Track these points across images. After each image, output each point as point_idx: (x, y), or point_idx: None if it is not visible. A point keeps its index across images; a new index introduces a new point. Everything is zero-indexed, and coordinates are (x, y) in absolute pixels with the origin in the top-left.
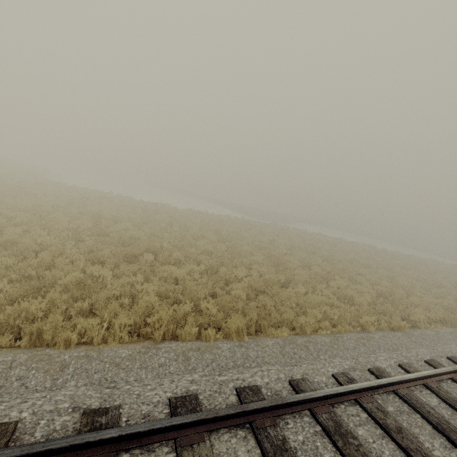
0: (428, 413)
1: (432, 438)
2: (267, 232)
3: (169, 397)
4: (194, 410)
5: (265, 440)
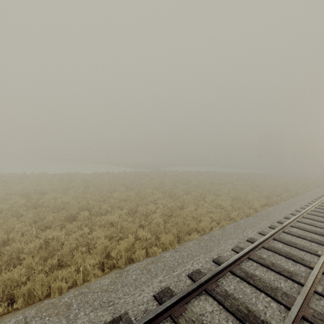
0: (280, 251)
1: (287, 263)
2: (155, 177)
3: (153, 295)
4: (172, 296)
5: (217, 295)
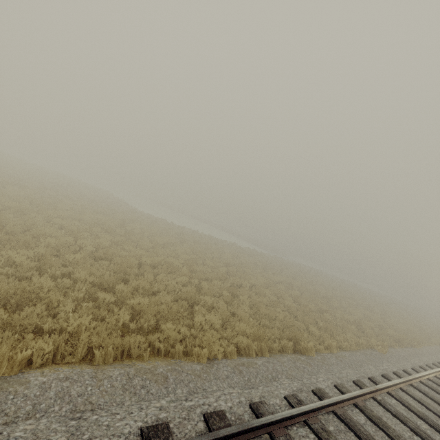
0: None
1: None
2: (312, 274)
3: None
4: None
5: None
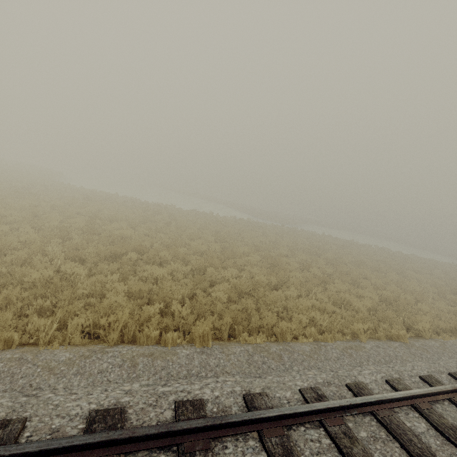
0: (409, 441)
1: None
2: (271, 233)
3: (92, 409)
4: (113, 427)
5: None
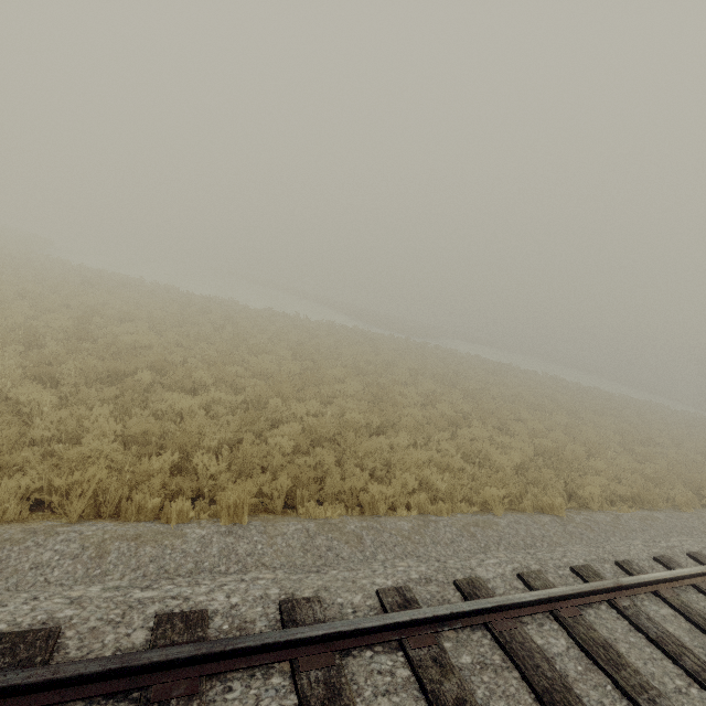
0: (535, 668)
1: None
2: (386, 349)
3: None
4: (27, 663)
5: None
